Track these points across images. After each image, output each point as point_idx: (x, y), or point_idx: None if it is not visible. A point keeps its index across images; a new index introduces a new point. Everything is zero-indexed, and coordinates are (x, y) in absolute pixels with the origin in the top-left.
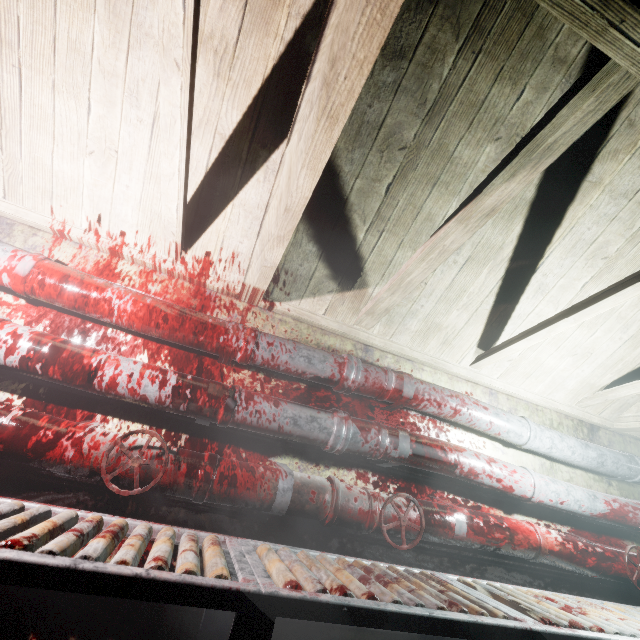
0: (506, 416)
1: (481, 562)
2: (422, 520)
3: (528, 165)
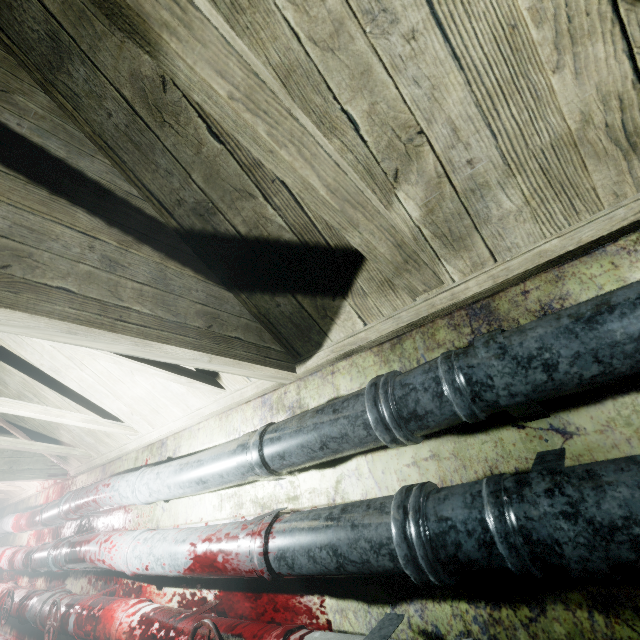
0: (119, 483)
1: None
2: (57, 620)
3: None
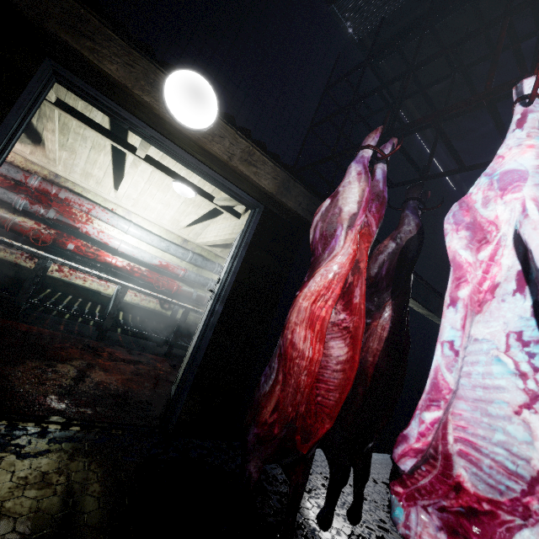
0: (118, 219)
1: (92, 266)
2: (51, 239)
3: (49, 120)
